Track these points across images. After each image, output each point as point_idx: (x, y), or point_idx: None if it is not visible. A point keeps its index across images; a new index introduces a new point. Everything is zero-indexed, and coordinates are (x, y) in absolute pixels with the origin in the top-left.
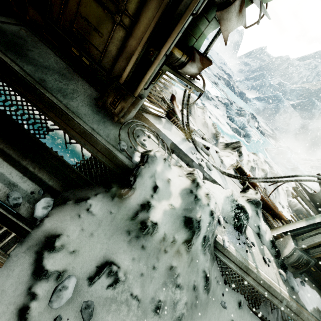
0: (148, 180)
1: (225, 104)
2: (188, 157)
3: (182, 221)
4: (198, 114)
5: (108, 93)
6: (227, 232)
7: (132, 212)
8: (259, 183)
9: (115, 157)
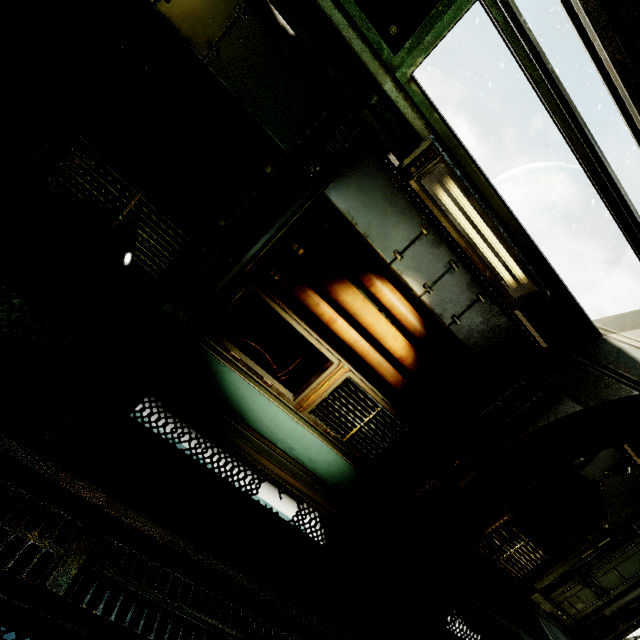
0: None
1: None
2: None
3: None
4: None
5: None
6: None
7: None
8: None
9: None
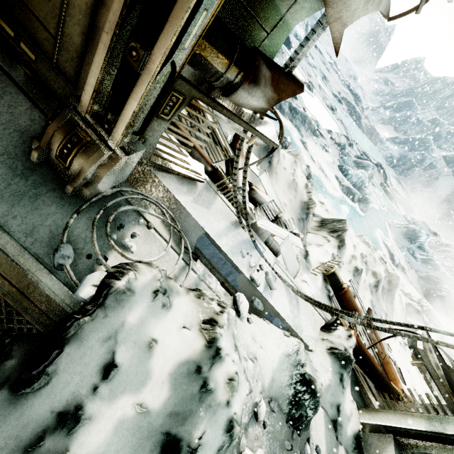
0: (96, 347)
1: (340, 145)
2: (231, 265)
3: (158, 444)
4: (286, 164)
5: (49, 133)
6: (269, 435)
7: (30, 433)
8: (361, 305)
9: (32, 285)
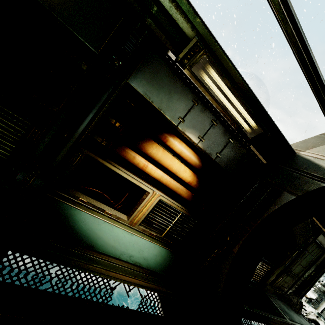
0: None
1: None
2: None
3: None
4: None
5: (299, 306)
6: None
7: None
8: None
9: None
